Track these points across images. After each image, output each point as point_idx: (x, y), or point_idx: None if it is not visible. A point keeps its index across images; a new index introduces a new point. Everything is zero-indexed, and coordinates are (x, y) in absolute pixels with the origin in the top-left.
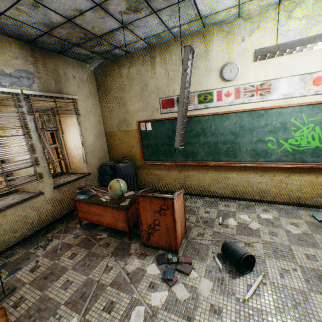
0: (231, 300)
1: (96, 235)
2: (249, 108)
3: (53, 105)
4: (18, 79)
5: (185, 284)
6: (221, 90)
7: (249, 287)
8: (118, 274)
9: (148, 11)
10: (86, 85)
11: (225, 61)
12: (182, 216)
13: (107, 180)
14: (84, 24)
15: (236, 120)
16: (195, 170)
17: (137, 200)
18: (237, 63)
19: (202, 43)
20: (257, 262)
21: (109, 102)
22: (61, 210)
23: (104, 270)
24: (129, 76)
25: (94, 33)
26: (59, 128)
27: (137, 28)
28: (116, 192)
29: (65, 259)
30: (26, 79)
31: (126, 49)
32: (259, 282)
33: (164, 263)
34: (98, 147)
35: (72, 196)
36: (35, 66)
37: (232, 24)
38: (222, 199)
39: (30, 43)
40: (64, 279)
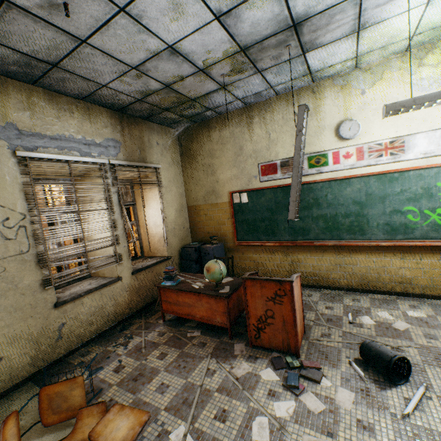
0: (385, 415)
1: (186, 332)
2: (377, 171)
3: (137, 176)
4: (106, 148)
5: (317, 393)
6: (337, 151)
7: (408, 400)
8: (224, 379)
9: (252, 72)
10: (169, 152)
11: (341, 117)
12: (300, 307)
13: (191, 266)
14: (181, 89)
15: (360, 186)
16: (307, 252)
17: (244, 284)
18: (357, 119)
19: (310, 99)
20: (413, 371)
21: (194, 171)
22: (138, 302)
23: (205, 374)
24: (220, 139)
25: (189, 97)
26: (137, 201)
27: (236, 89)
28: (215, 275)
29: (153, 359)
30: (113, 148)
31: (227, 111)
32: (421, 395)
33: (283, 368)
34: (179, 225)
35: (150, 285)
36: (122, 134)
37: (347, 77)
38: (347, 292)
39: (119, 111)
40: (158, 382)
